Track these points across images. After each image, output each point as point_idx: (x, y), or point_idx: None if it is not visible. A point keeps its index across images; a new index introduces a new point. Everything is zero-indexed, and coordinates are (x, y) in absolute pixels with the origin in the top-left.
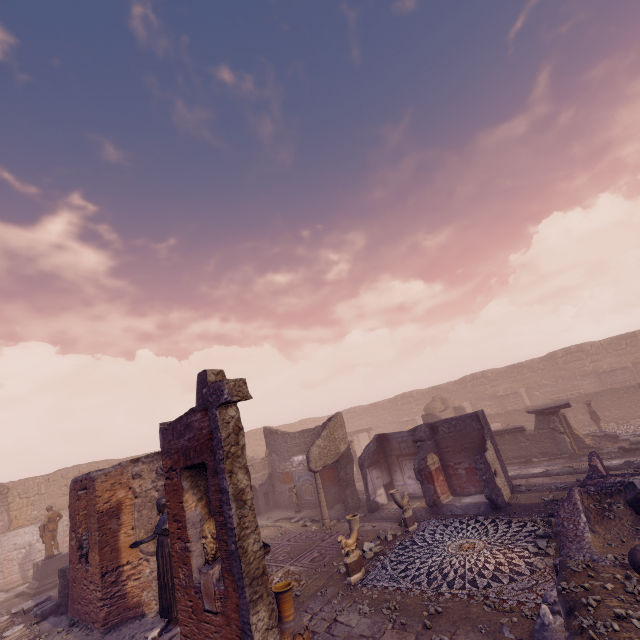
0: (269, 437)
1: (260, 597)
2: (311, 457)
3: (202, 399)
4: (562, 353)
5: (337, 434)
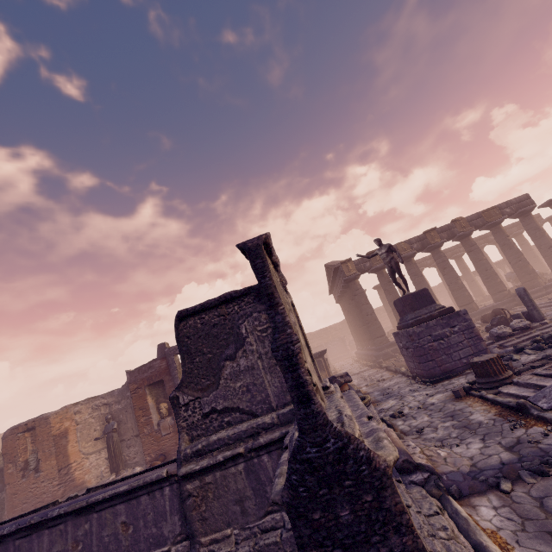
0: None
1: None
2: None
3: (161, 354)
4: None
5: None
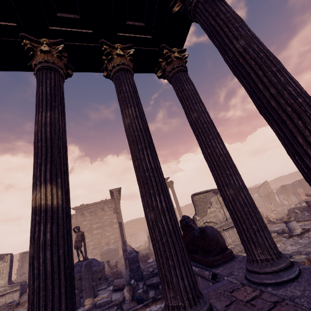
0: None
1: None
2: (259, 193)
3: None
4: None
5: (266, 187)
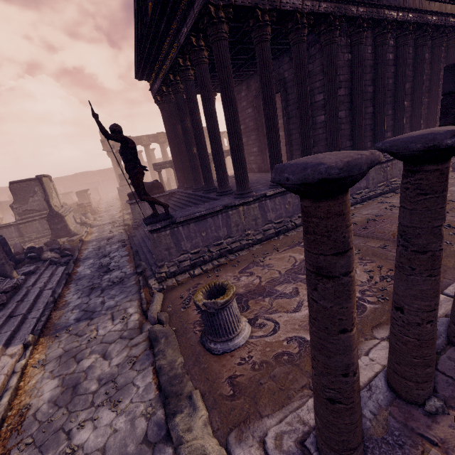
0: None
1: None
2: None
3: None
4: (80, 174)
5: None
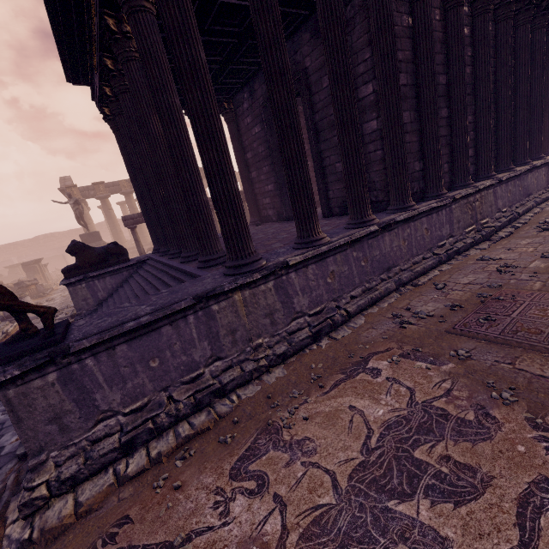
0: None
1: None
2: None
3: None
4: (43, 237)
5: None
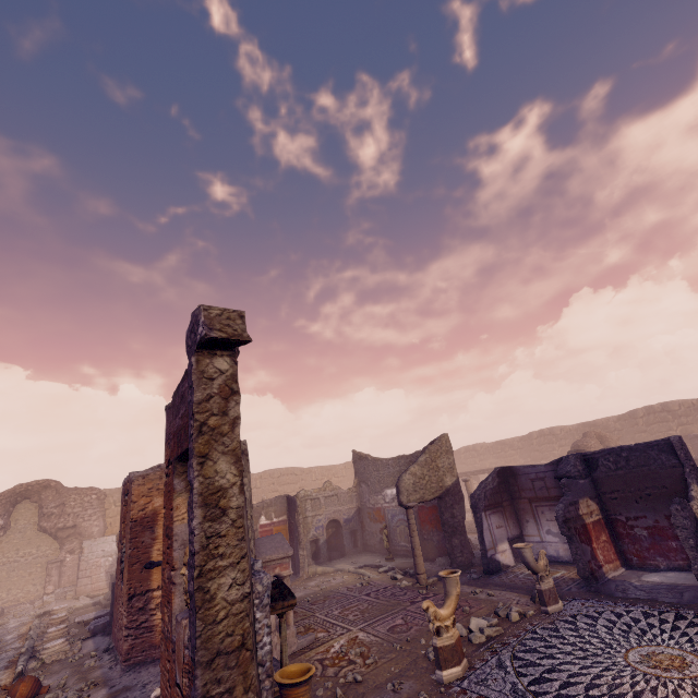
0: (358, 463)
1: (228, 691)
2: (402, 487)
3: None
4: None
5: (441, 462)
